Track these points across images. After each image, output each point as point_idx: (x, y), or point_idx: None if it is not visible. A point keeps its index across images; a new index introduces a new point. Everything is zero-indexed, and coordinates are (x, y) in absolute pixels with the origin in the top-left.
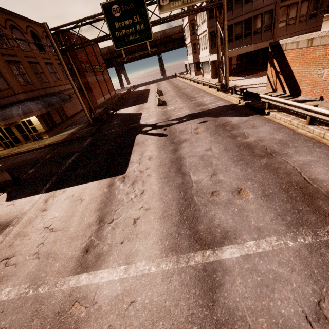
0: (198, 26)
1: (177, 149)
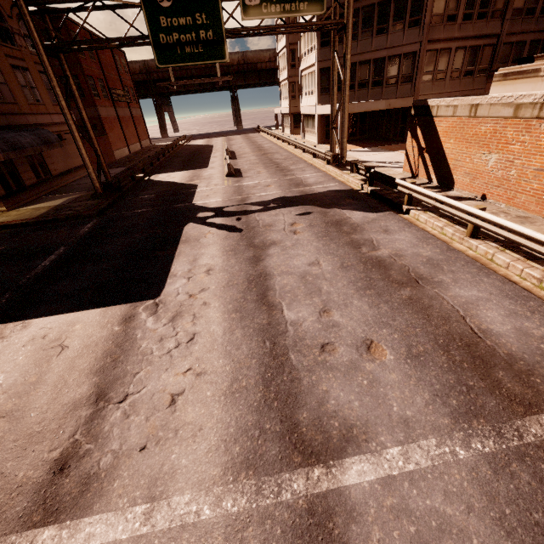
0: (302, 55)
1: (260, 258)
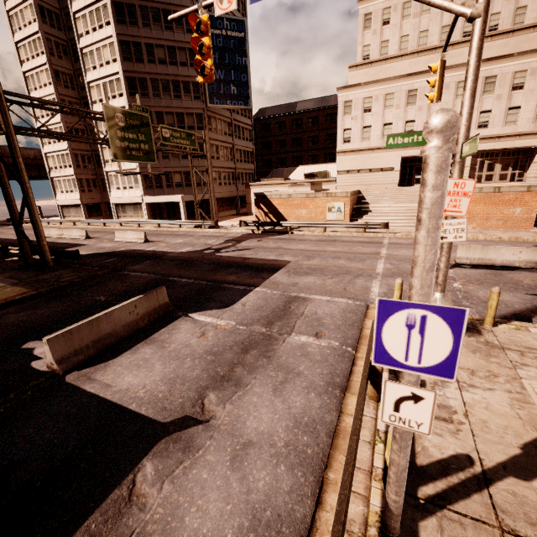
0: (107, 161)
1: (288, 249)
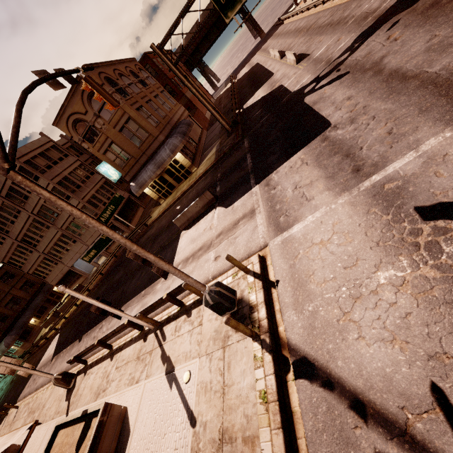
0: None
1: (380, 70)
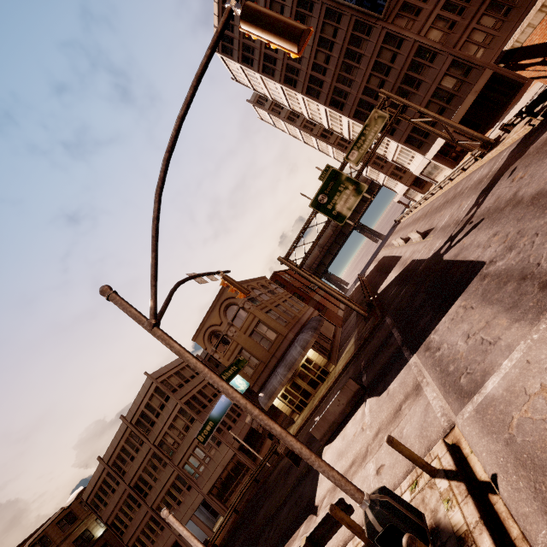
0: (384, 154)
1: (519, 201)
